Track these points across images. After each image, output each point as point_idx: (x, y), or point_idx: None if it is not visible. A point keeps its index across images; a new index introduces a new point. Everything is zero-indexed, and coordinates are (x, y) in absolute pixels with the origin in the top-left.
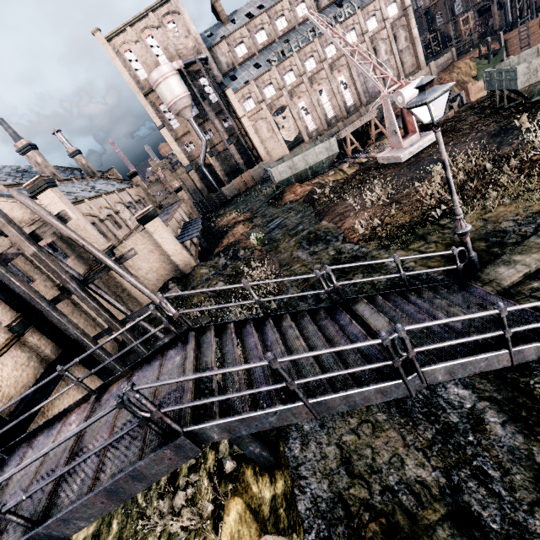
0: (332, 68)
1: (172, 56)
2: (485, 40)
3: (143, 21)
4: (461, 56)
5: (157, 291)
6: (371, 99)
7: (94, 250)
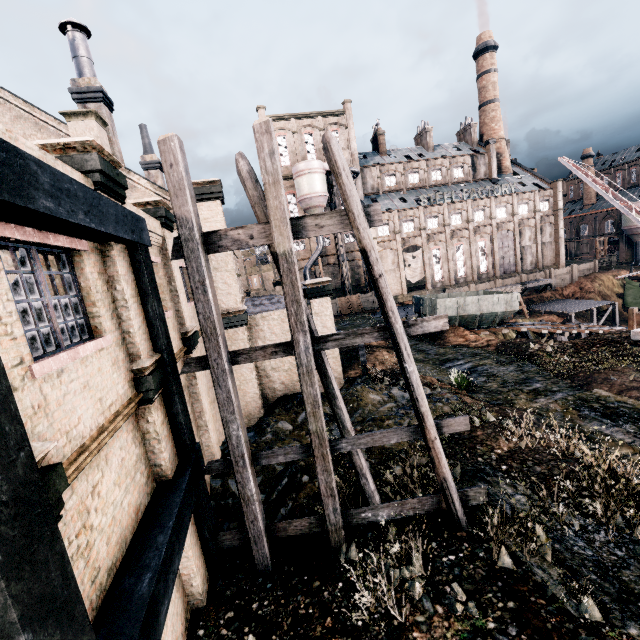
0: (475, 231)
1: (322, 159)
2: (625, 266)
3: (309, 119)
4: (601, 271)
5: (278, 401)
6: (505, 275)
7: (389, 290)
